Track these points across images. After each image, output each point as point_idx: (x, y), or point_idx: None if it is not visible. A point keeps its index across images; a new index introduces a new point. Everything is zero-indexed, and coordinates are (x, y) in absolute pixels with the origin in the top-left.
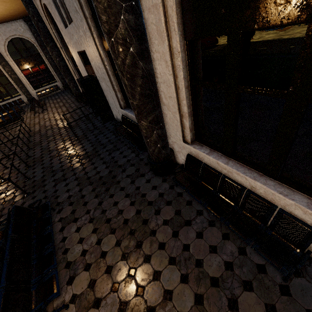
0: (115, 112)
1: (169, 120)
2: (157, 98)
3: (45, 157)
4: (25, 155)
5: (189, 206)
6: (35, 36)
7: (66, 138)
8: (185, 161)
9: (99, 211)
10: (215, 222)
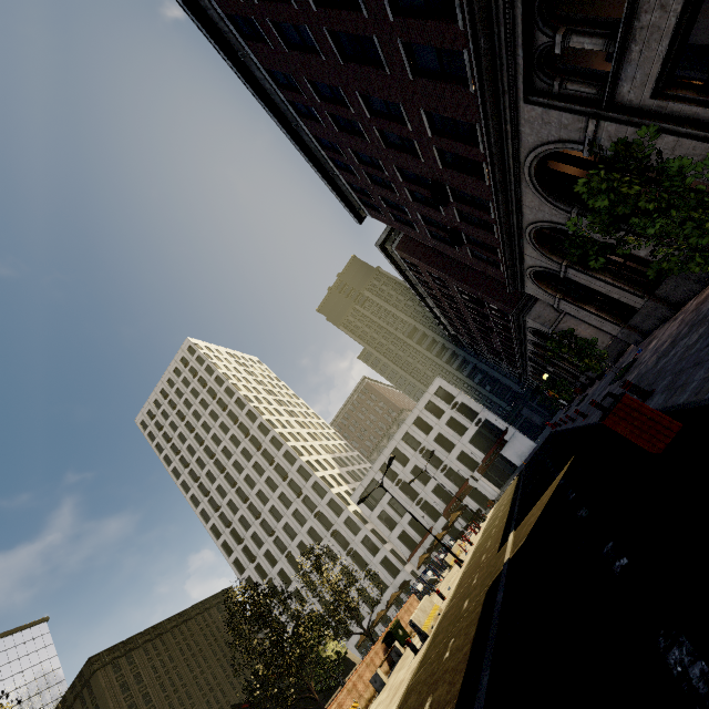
0: None
1: None
2: None
3: None
4: None
5: None
6: None
7: None
8: None
9: None
10: None
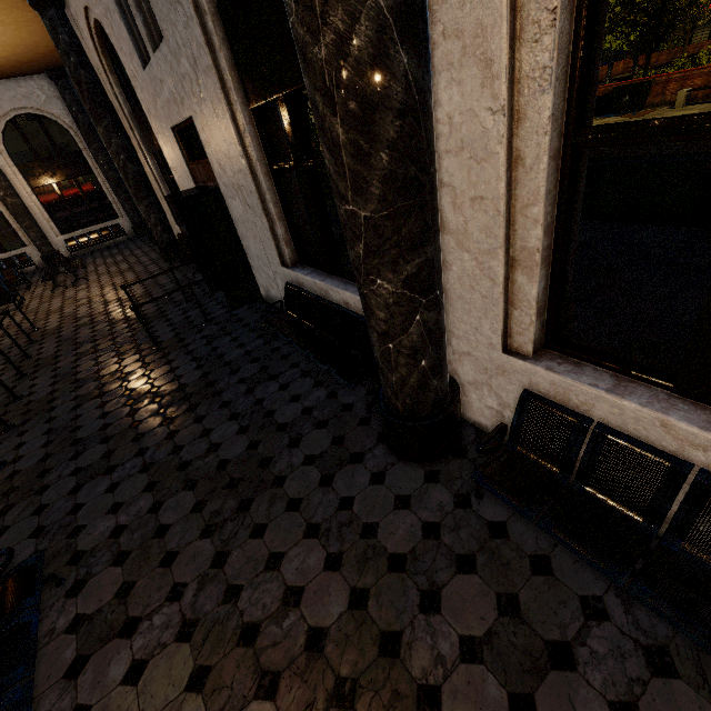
0: (264, 280)
1: (458, 283)
2: (435, 200)
3: (61, 400)
4: (5, 393)
5: (547, 580)
6: (73, 112)
7: (126, 347)
8: (495, 414)
9: (215, 592)
10: (673, 656)
